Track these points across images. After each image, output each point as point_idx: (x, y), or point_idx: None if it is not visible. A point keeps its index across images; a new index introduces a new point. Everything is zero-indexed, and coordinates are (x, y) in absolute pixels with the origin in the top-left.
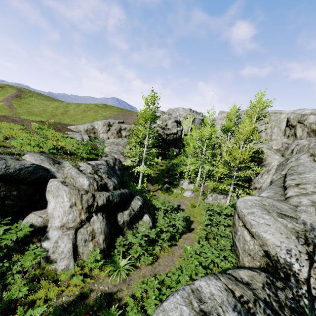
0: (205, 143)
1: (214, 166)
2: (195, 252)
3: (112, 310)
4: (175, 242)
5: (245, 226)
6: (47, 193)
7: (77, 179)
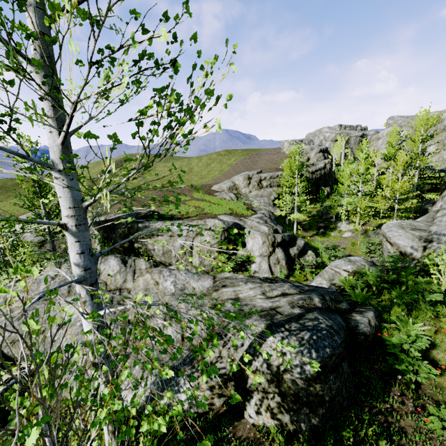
0: (361, 179)
1: (375, 201)
2: None
3: None
4: None
5: (387, 241)
6: (246, 237)
7: (260, 227)
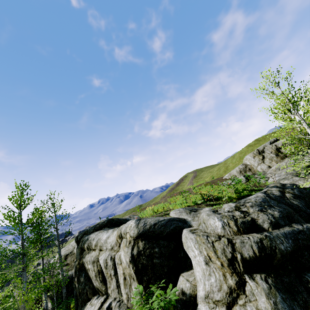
0: None
1: None
2: None
3: None
4: None
5: None
6: (183, 246)
7: (207, 222)
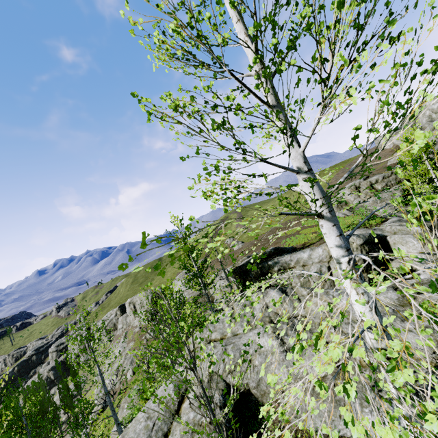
0: None
1: None
2: None
3: None
4: None
5: None
6: (394, 245)
7: (407, 229)
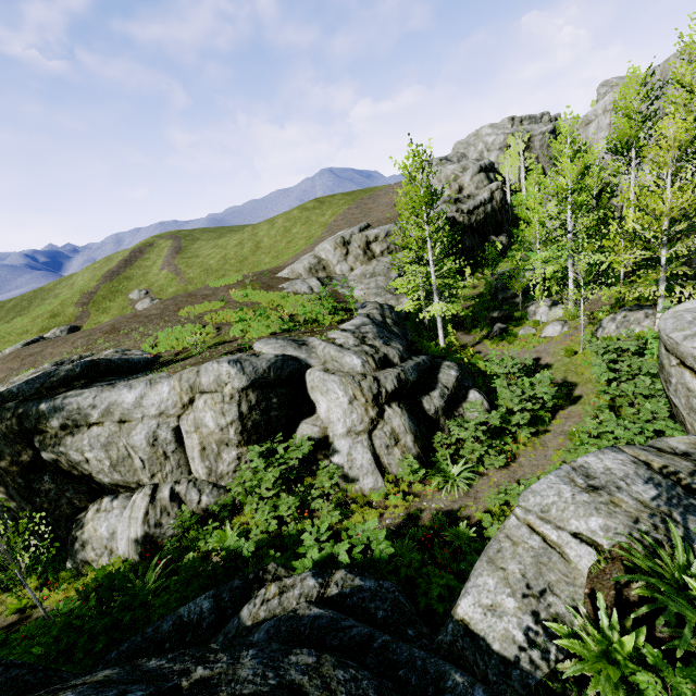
0: (568, 205)
1: (605, 249)
2: (588, 434)
3: (461, 528)
4: (544, 426)
5: (683, 365)
6: (311, 391)
7: (342, 360)
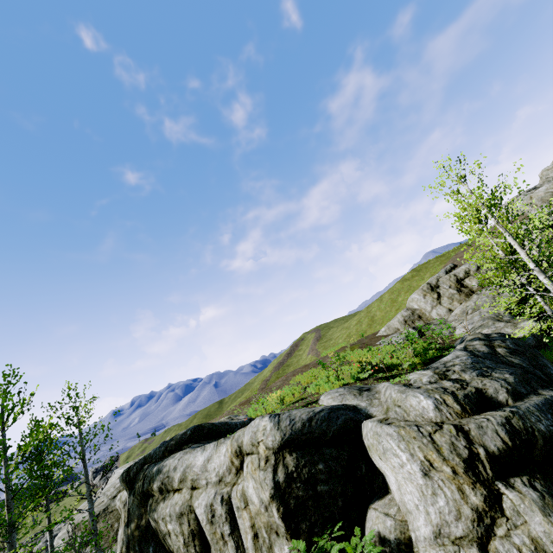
0: None
1: None
2: None
3: None
4: None
5: None
6: (369, 453)
7: (404, 404)
